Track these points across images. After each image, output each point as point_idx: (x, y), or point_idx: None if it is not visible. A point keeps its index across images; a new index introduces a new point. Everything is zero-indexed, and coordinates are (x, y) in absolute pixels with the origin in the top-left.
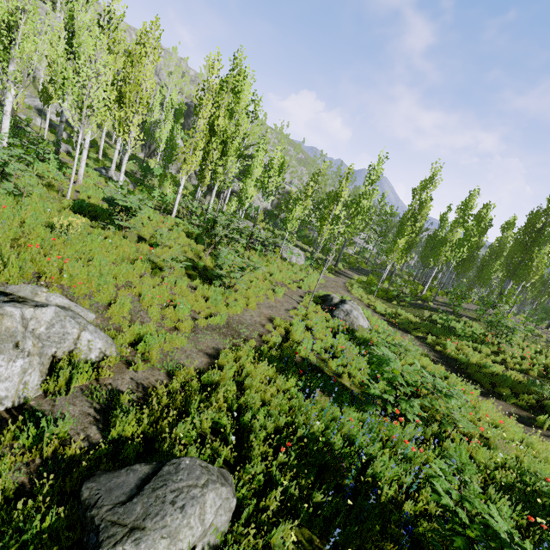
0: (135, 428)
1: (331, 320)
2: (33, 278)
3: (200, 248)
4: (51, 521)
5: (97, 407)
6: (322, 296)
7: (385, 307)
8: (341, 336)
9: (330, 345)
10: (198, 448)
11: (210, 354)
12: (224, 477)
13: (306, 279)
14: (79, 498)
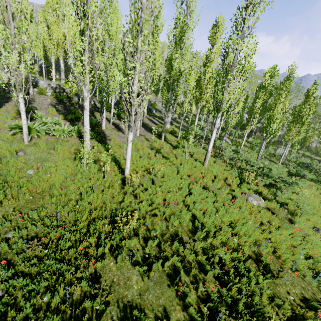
0: None
1: None
2: None
3: (313, 184)
4: None
5: None
6: None
7: None
8: None
9: None
10: None
11: None
12: None
13: None
14: None
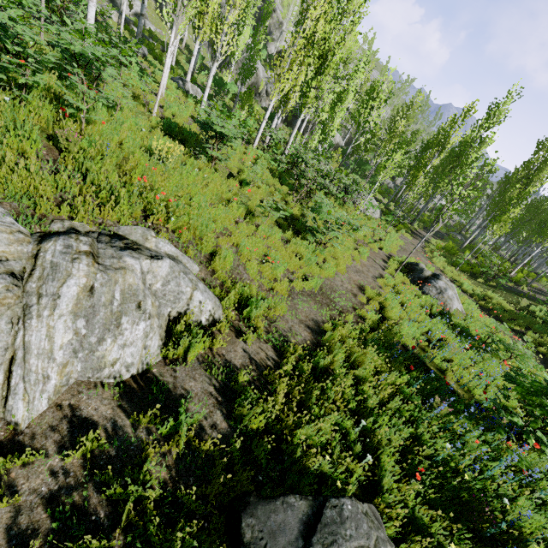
0: (262, 423)
1: (421, 297)
2: (140, 217)
3: (284, 190)
4: (202, 541)
5: (216, 385)
6: (408, 264)
7: (470, 284)
8: (437, 320)
9: (425, 329)
10: (323, 454)
11: (311, 328)
12: (376, 519)
13: (386, 239)
14: (240, 536)
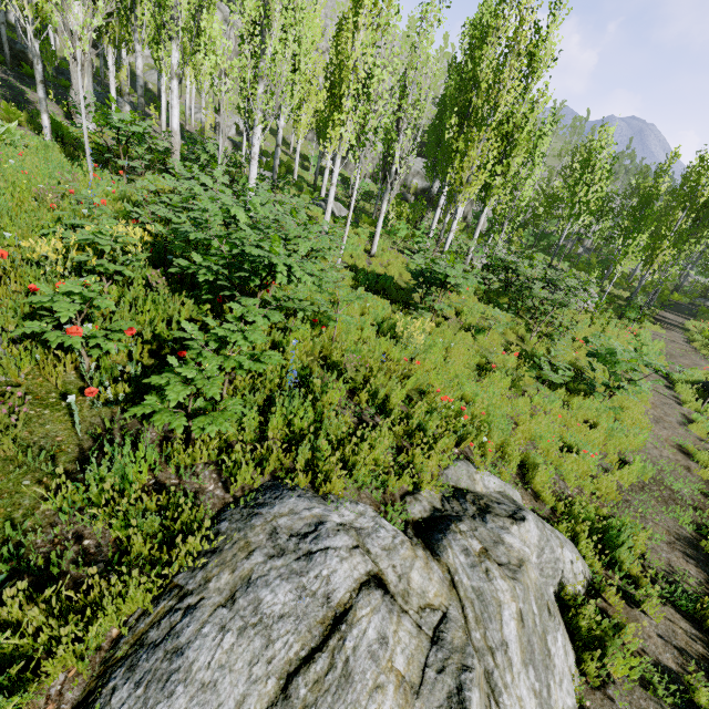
0: None
1: None
2: None
3: (507, 319)
4: None
5: None
6: (706, 386)
7: None
8: None
9: None
10: None
11: (690, 555)
12: None
13: (645, 348)
14: None
